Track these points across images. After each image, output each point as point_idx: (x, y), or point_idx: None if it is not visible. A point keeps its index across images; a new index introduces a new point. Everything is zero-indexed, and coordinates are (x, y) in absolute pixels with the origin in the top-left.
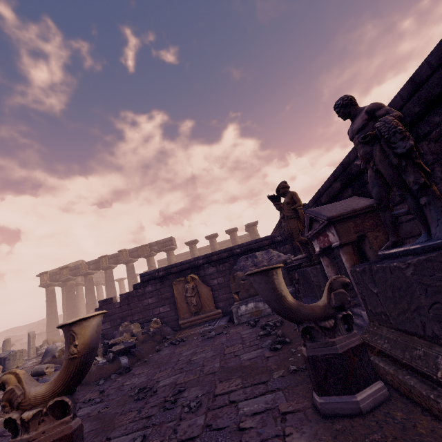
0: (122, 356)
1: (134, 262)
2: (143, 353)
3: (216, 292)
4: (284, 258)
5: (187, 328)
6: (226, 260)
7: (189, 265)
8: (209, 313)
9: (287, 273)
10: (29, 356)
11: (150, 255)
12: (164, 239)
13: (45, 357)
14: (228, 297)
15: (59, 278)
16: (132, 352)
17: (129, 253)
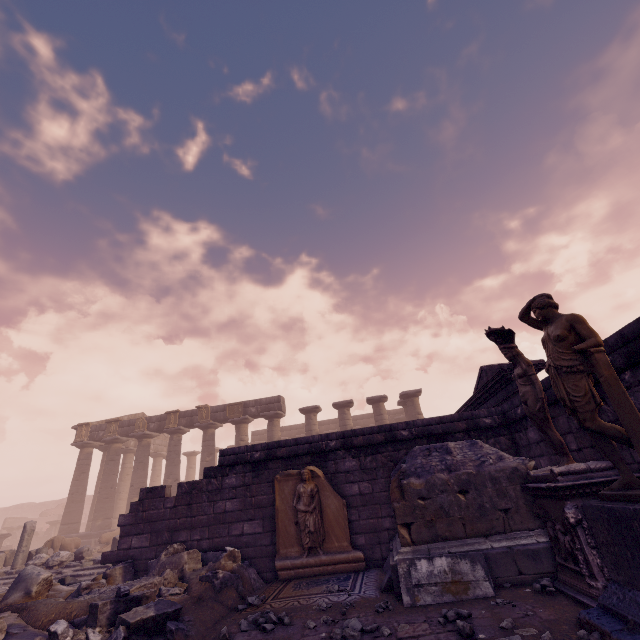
0: (145, 638)
1: (216, 427)
2: (191, 636)
3: (355, 511)
4: (515, 464)
5: (291, 582)
6: (379, 449)
7: (310, 447)
8: (338, 555)
9: (522, 500)
10: (13, 566)
11: (242, 420)
12: (268, 398)
13: (13, 590)
14: (378, 526)
15: (102, 436)
16: (169, 632)
17: (211, 413)
